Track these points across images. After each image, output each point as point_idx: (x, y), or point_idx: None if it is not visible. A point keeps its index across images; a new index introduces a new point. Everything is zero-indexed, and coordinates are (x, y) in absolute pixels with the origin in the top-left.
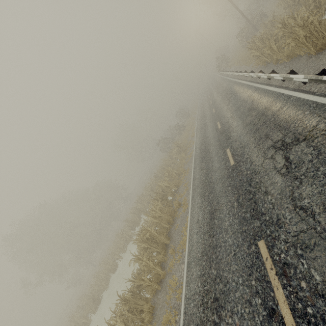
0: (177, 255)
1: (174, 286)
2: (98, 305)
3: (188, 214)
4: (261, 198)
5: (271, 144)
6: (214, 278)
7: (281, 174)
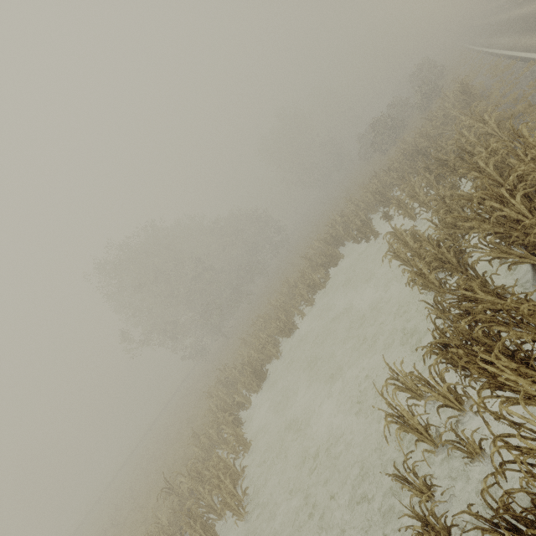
0: None
1: None
2: (262, 381)
3: None
4: None
5: None
6: None
7: None
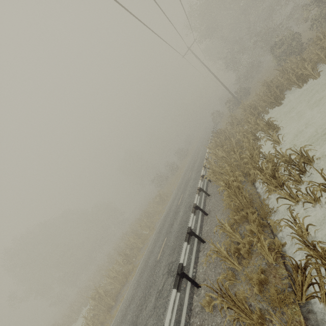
0: (110, 322)
1: None
2: None
3: (130, 285)
4: (143, 310)
5: (170, 262)
6: None
7: (156, 297)
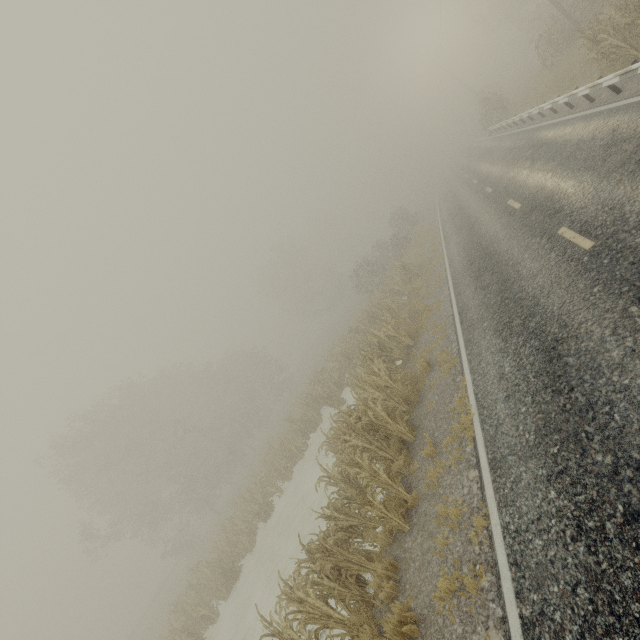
0: (445, 457)
1: (456, 515)
2: (233, 583)
3: (464, 374)
4: None
5: None
6: (609, 472)
7: None
